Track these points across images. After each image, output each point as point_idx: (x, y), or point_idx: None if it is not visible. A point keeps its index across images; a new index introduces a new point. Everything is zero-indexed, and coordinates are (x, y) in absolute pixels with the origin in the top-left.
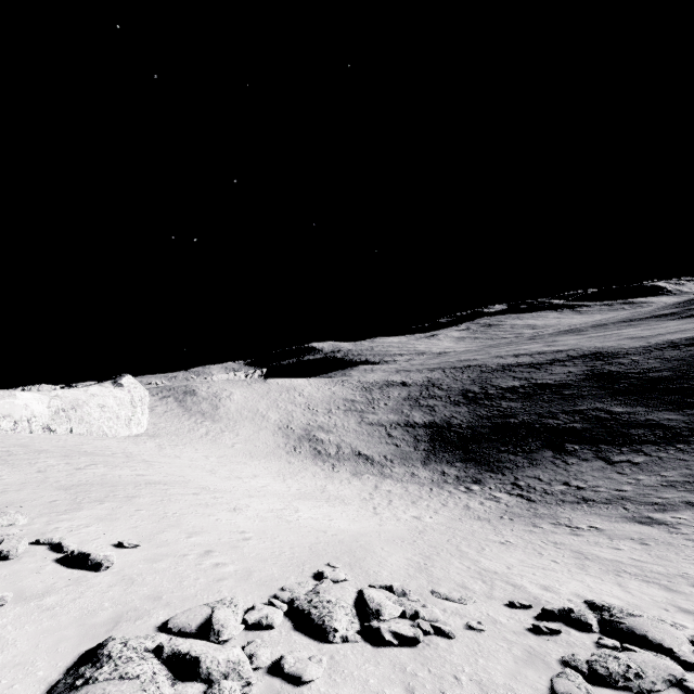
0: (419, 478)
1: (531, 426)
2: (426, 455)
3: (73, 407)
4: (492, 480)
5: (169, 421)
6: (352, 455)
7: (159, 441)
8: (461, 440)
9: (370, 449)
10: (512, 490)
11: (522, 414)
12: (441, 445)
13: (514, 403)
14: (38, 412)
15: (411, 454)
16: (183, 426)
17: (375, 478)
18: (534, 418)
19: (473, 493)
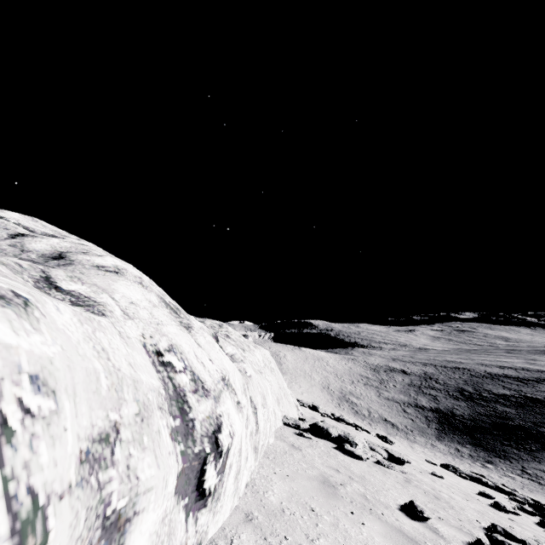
0: (438, 449)
1: (528, 431)
2: (439, 433)
3: None
4: (502, 464)
5: None
6: (381, 420)
7: None
8: (466, 428)
9: (392, 418)
10: (522, 474)
11: (517, 419)
12: (450, 428)
13: (508, 409)
14: None
15: (426, 430)
16: None
17: (405, 440)
18: (529, 424)
19: (489, 469)
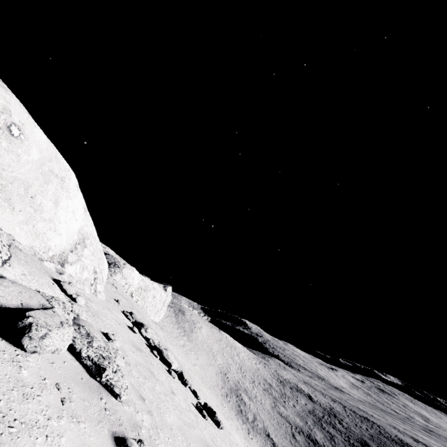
0: None
1: None
2: None
3: (145, 289)
4: None
5: (169, 323)
6: (263, 432)
7: (164, 334)
8: None
9: (277, 437)
10: None
11: None
12: None
13: None
14: (134, 283)
15: None
16: (174, 332)
17: None
18: None
19: None
